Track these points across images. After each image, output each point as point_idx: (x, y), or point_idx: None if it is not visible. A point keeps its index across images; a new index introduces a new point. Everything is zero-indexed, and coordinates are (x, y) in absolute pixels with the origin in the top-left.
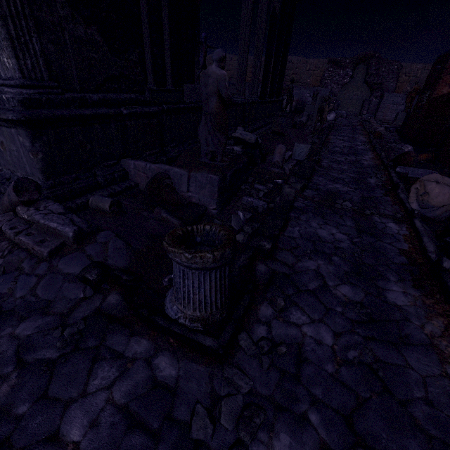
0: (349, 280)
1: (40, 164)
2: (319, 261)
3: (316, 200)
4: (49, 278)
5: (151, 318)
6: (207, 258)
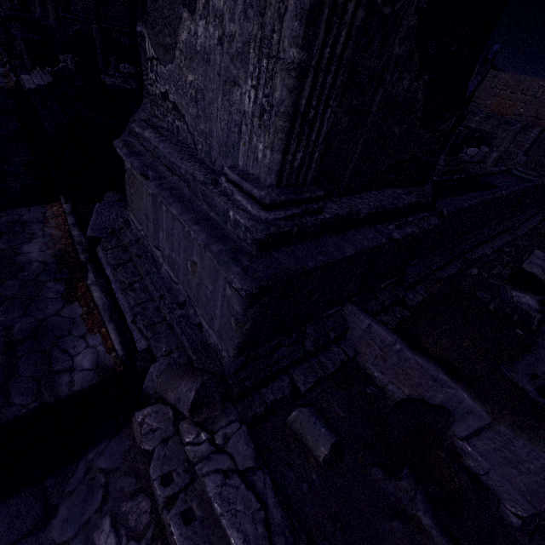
0: None
1: (240, 337)
2: None
3: None
4: None
5: None
6: None
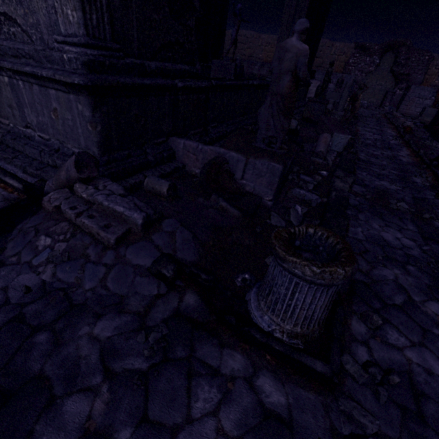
0: (435, 296)
1: (98, 137)
2: (395, 270)
3: (368, 197)
4: (119, 270)
5: (244, 329)
6: (337, 274)
